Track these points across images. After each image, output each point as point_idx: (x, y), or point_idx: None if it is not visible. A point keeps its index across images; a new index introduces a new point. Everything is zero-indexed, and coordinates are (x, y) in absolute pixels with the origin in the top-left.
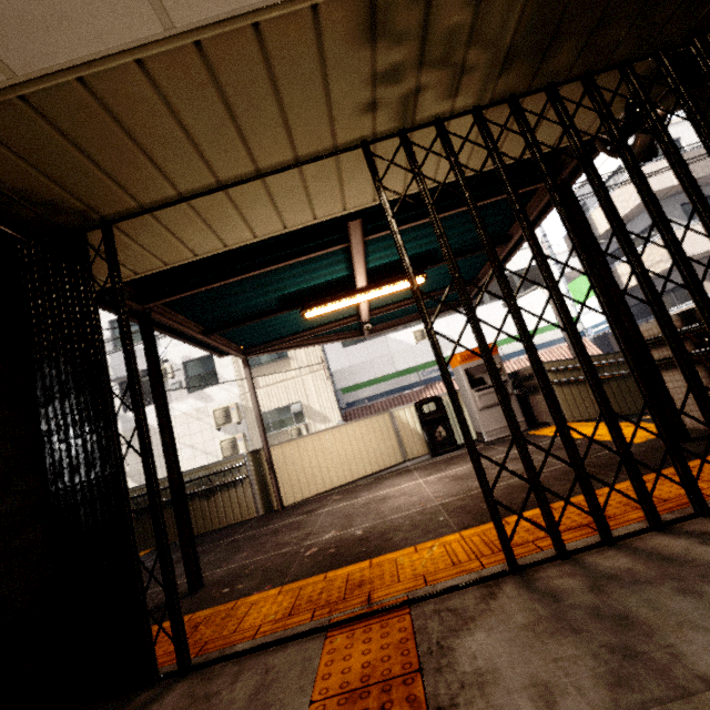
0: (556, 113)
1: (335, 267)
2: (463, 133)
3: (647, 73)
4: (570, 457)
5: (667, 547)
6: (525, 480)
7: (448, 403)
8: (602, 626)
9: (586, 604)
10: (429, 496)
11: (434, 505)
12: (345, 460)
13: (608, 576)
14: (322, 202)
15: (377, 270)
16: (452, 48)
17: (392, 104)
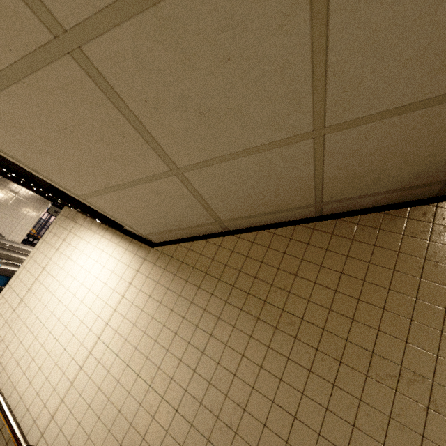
0: None
1: None
2: None
3: None
4: None
5: None
6: None
7: None
8: None
9: None
10: None
11: None
12: None
13: None
14: None
15: None
16: None
17: None
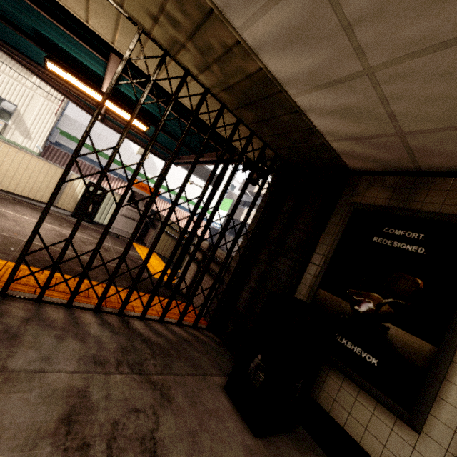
0: (231, 132)
1: (95, 63)
2: (198, 92)
3: (272, 156)
4: (87, 265)
5: (85, 319)
6: (53, 261)
7: (111, 198)
8: (0, 335)
9: (10, 324)
10: (29, 233)
11: (22, 240)
12: (3, 172)
13: (42, 318)
14: (98, 20)
15: (125, 96)
16: (208, 52)
17: (167, 34)
